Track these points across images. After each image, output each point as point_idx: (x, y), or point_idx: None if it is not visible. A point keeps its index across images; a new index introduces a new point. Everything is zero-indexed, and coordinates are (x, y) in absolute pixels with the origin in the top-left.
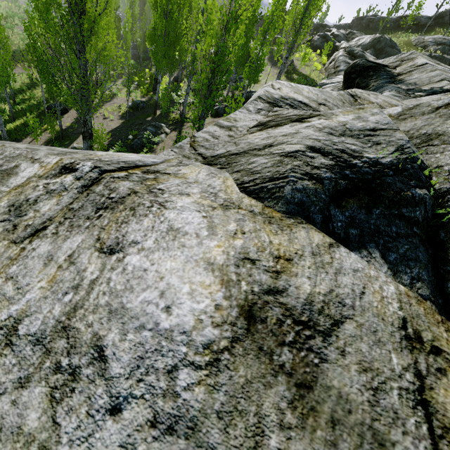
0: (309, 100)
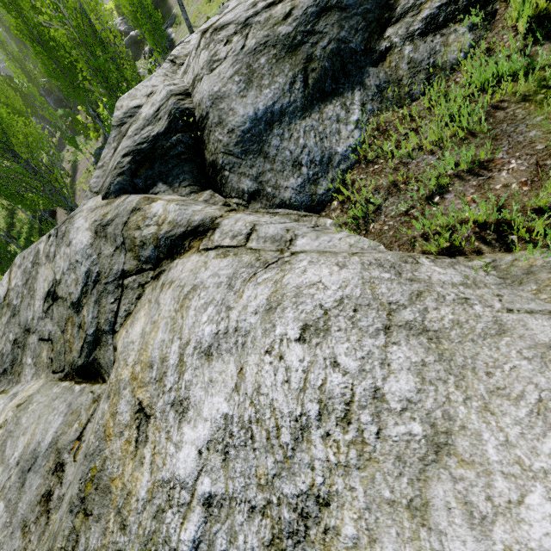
0: (141, 99)
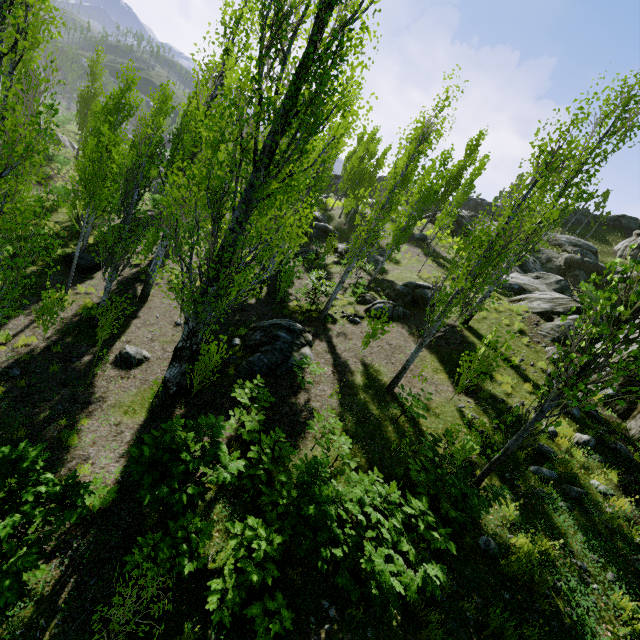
0: None
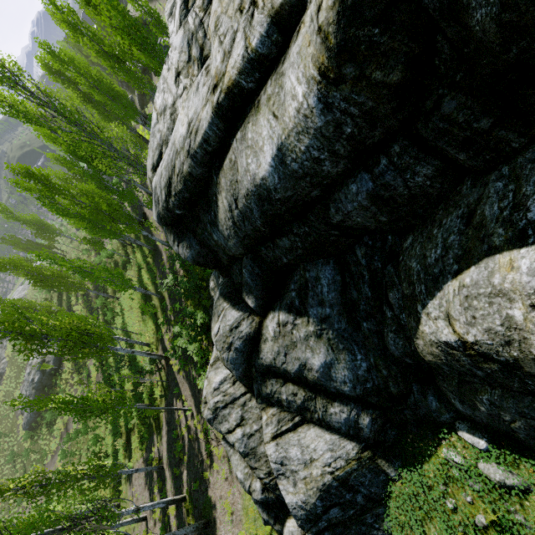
0: None
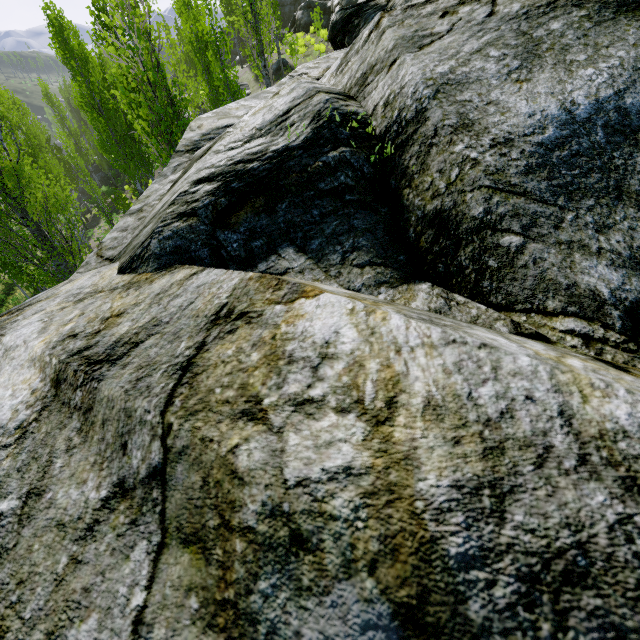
0: (238, 117)
